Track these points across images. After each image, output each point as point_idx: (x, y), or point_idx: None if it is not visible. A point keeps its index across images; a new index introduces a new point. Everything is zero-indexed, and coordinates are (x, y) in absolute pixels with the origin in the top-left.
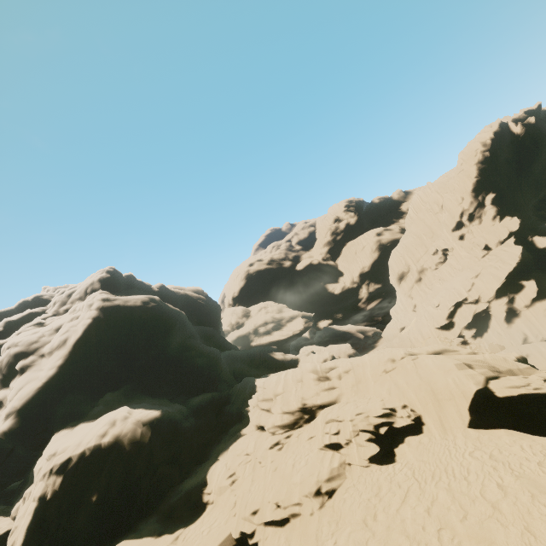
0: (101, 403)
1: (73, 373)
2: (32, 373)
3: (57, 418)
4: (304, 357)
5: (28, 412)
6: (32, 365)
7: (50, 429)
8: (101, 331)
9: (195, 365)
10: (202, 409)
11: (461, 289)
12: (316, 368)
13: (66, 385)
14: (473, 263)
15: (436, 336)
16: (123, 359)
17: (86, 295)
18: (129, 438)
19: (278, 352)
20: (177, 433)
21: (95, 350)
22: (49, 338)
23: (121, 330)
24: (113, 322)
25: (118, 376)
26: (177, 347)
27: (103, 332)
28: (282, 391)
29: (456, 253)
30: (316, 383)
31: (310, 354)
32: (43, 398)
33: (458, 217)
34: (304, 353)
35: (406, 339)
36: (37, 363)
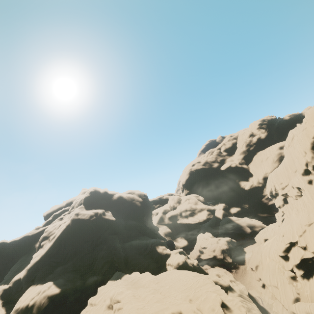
0: (54, 272)
1: (52, 253)
2: (42, 250)
3: (36, 277)
4: (172, 255)
5: (31, 271)
6: (44, 245)
7: (34, 281)
8: (68, 232)
9: (101, 256)
10: (89, 287)
11: (295, 232)
12: (112, 297)
13: (48, 259)
14: (312, 209)
15: (277, 261)
16: (72, 248)
17: (78, 206)
18: (37, 304)
19: (161, 246)
20: (65, 302)
21: (64, 242)
22: (55, 230)
23: (76, 232)
24: (74, 227)
25: (70, 256)
26: (102, 241)
27: (69, 233)
28: (97, 303)
29: (306, 194)
30: (104, 309)
31: (177, 253)
32: (37, 265)
33: (304, 166)
34: (174, 251)
35: (259, 253)
36: (46, 244)
